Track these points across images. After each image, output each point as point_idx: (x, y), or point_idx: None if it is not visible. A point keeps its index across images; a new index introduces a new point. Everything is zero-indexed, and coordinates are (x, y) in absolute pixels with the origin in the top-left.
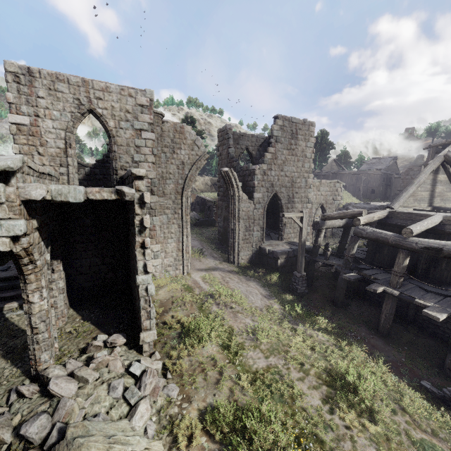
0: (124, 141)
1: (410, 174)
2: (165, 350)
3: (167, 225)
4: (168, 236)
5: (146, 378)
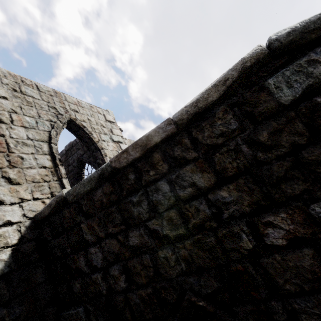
0: (110, 153)
1: None
2: None
3: None
4: None
5: None
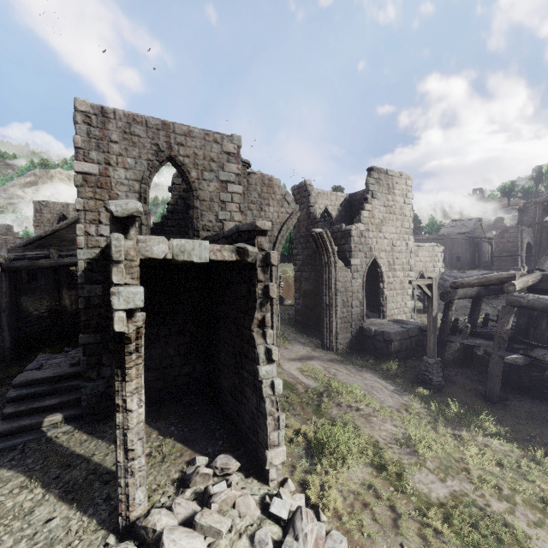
0: (207, 196)
1: (505, 237)
2: (299, 476)
3: None
4: None
5: (302, 524)
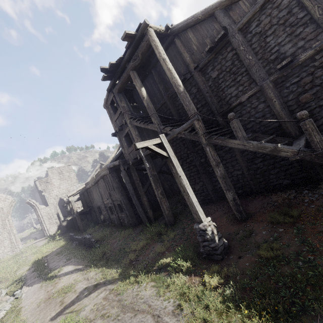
0: None
1: None
2: None
3: (1, 235)
4: (3, 239)
5: None
